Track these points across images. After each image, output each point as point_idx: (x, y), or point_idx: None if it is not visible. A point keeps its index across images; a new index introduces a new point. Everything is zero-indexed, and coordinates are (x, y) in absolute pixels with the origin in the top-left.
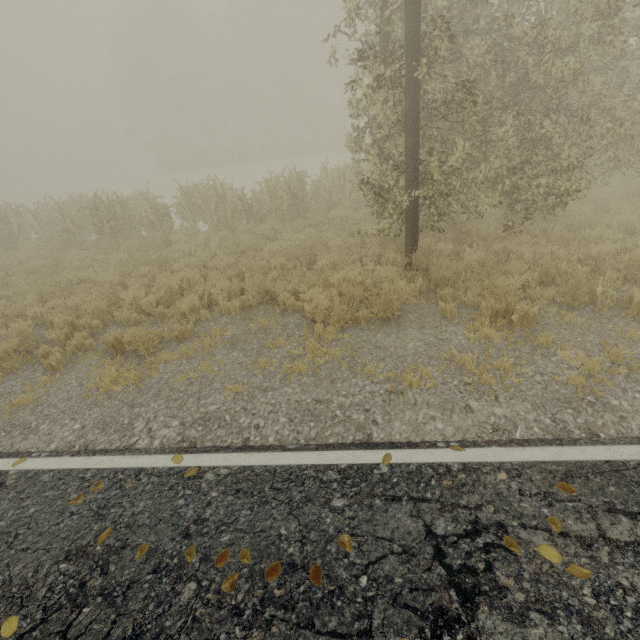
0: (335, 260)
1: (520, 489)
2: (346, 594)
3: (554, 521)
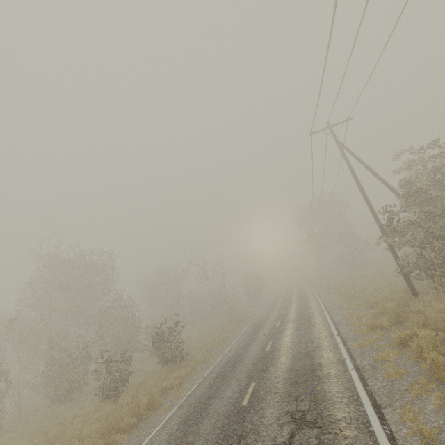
0: (404, 288)
1: (323, 323)
2: (309, 320)
3: (319, 324)
